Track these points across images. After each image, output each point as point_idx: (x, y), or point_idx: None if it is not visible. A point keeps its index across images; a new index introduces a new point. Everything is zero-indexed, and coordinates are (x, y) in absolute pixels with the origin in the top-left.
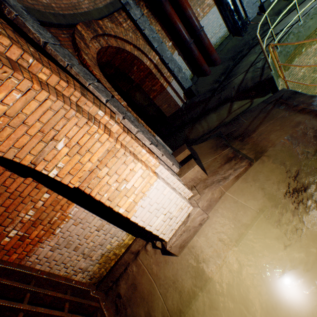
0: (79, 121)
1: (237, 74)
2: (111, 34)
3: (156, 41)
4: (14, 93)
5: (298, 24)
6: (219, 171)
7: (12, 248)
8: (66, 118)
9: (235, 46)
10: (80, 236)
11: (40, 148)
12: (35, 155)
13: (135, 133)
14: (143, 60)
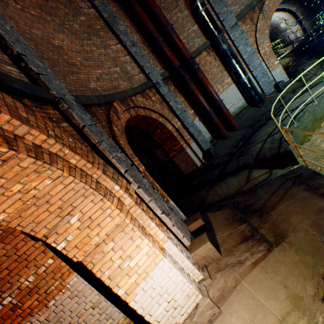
0: (96, 197)
1: (256, 142)
2: (141, 106)
3: (179, 110)
4: (46, 180)
5: (312, 103)
6: (234, 251)
7: (0, 319)
8: (84, 196)
9: (253, 115)
10: (73, 312)
11: (55, 222)
12: (50, 229)
13: (148, 202)
14: (166, 125)
